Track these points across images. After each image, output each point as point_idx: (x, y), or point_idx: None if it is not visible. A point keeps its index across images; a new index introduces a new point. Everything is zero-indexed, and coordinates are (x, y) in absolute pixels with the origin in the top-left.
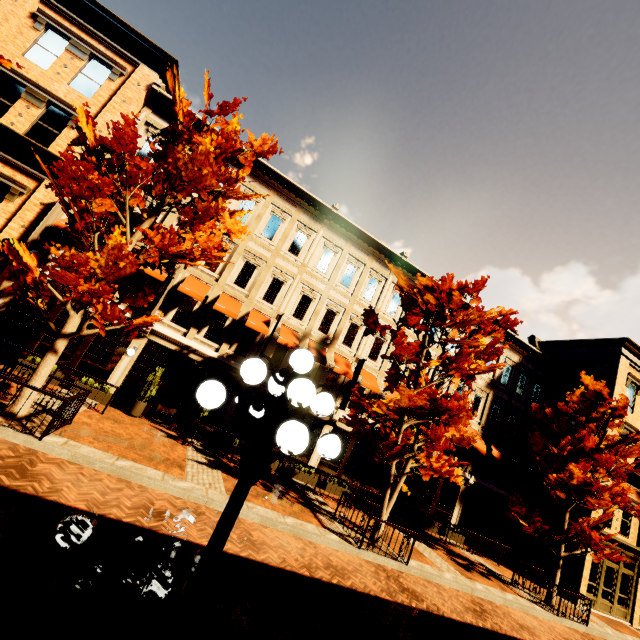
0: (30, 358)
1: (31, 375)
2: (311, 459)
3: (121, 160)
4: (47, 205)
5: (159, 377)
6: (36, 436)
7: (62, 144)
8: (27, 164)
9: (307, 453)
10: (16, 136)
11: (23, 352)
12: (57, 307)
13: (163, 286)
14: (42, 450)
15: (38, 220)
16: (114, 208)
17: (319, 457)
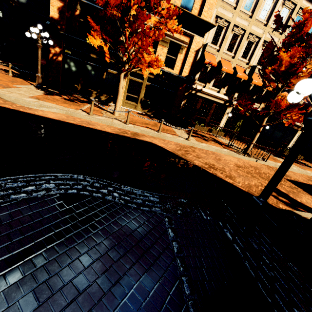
0: (197, 123)
1: (252, 141)
2: (288, 146)
3: (308, 38)
4: (196, 51)
5: (240, 123)
6: (264, 161)
7: (196, 7)
8: (183, 28)
9: (286, 143)
10: (183, 12)
11: (191, 121)
12: (200, 100)
13: (238, 80)
14: (267, 164)
15: (194, 61)
16: (310, 71)
17: (292, 145)
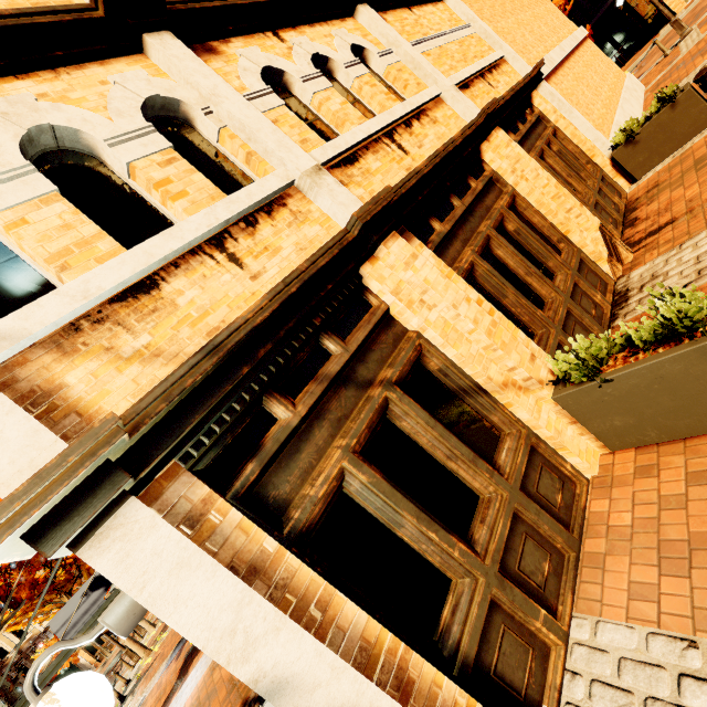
0: None
1: None
2: None
3: None
4: None
5: None
6: None
7: None
8: None
9: None
10: None
11: None
12: None
13: None
14: None
15: None
16: None
17: None
